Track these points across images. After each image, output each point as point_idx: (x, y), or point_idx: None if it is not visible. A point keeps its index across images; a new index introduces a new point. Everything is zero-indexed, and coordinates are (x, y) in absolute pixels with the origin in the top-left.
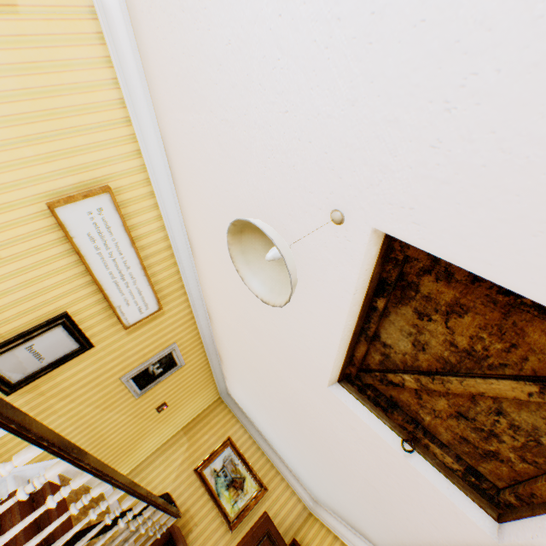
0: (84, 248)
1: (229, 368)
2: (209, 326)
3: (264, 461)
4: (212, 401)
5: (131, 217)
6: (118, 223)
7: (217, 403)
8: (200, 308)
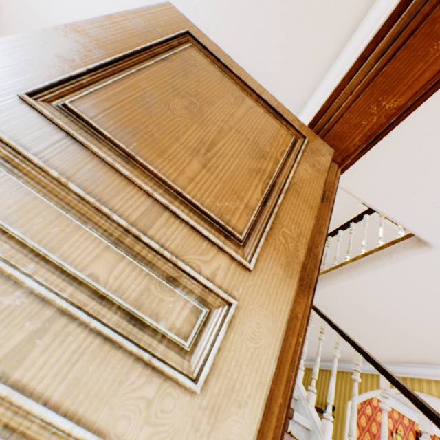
0: None
1: None
2: None
3: None
4: None
5: None
6: None
7: None
8: None
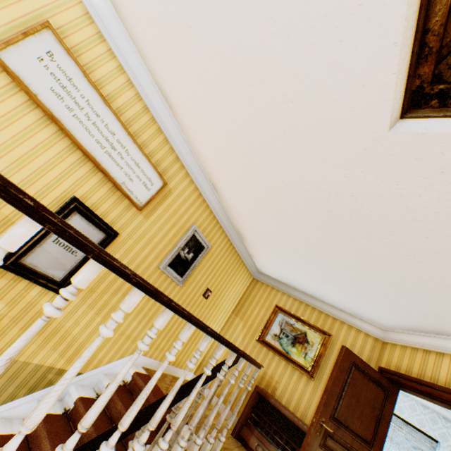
0: (55, 110)
1: (251, 240)
2: (218, 201)
3: (317, 313)
4: (248, 283)
5: (91, 70)
6: (77, 73)
7: (253, 284)
8: (202, 181)
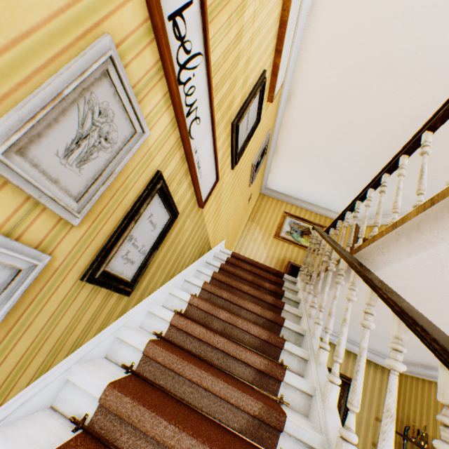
0: None
1: (286, 154)
2: (284, 111)
3: (314, 215)
4: (257, 197)
5: None
6: None
7: (261, 198)
8: (286, 88)
